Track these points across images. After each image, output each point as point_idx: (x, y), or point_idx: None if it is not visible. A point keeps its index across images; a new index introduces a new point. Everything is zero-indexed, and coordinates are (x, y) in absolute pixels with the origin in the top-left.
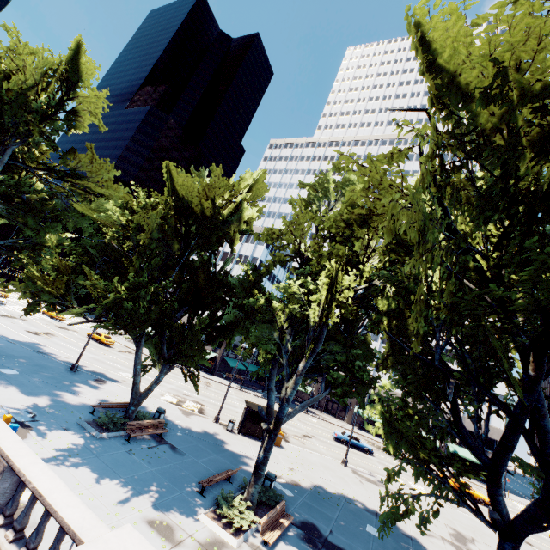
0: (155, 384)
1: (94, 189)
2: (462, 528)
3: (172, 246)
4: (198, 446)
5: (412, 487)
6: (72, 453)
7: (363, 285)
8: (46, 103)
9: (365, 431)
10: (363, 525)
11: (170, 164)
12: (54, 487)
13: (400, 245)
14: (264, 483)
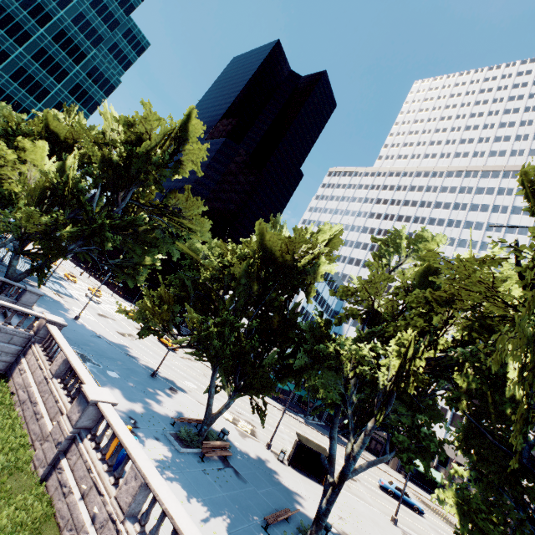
0: (226, 408)
1: (186, 223)
2: None
3: (252, 287)
4: (256, 474)
5: None
6: (165, 465)
7: (438, 355)
8: (162, 158)
9: (412, 482)
10: None
11: (263, 225)
12: (179, 512)
13: (486, 329)
14: None
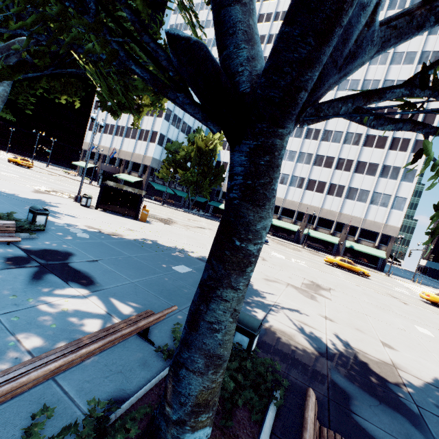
0: None
1: None
2: (324, 282)
3: None
4: None
5: (292, 261)
6: None
7: None
8: None
9: (276, 237)
10: (174, 265)
11: None
12: None
13: None
14: (27, 217)
